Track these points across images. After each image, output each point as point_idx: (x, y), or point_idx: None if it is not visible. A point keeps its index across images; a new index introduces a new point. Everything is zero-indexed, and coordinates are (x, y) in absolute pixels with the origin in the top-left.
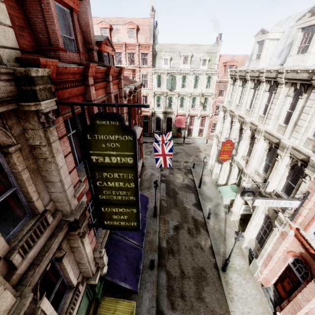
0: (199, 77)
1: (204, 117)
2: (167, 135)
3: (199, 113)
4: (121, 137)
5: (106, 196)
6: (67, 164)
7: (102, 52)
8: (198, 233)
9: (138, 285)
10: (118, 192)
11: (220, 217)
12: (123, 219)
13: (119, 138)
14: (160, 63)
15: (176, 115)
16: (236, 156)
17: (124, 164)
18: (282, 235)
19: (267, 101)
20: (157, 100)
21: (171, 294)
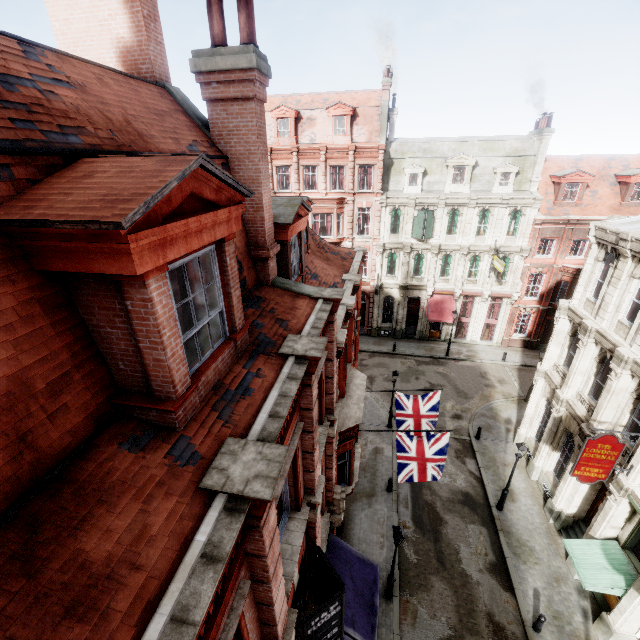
0: (490, 212)
1: (499, 299)
2: (428, 396)
3: (487, 292)
4: None
5: None
6: None
7: (287, 242)
8: None
9: None
10: None
11: (570, 631)
12: None
13: None
14: (398, 182)
15: (432, 292)
16: (624, 474)
17: None
18: None
19: None
20: (388, 259)
21: None
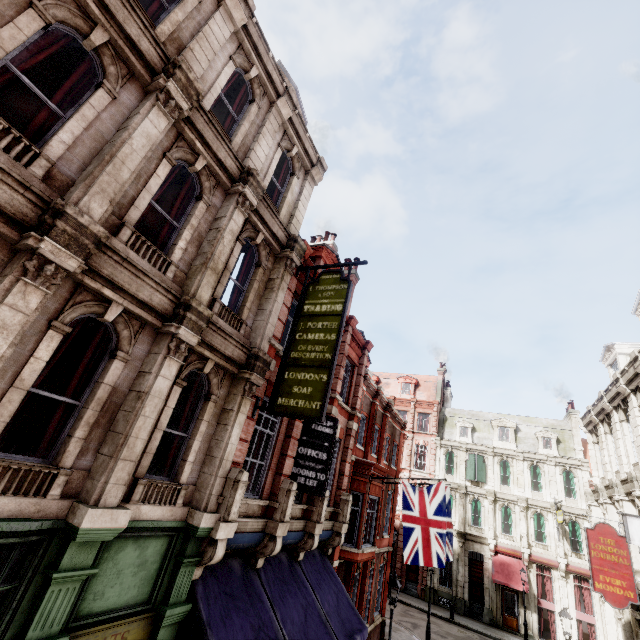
0: (540, 467)
1: (586, 582)
2: None
3: (562, 559)
4: (338, 286)
5: (299, 353)
6: (281, 309)
7: None
8: None
9: None
10: (314, 347)
11: None
12: (304, 395)
13: (336, 287)
14: (452, 433)
15: (495, 550)
16: None
17: (332, 312)
18: None
19: None
20: None
21: None
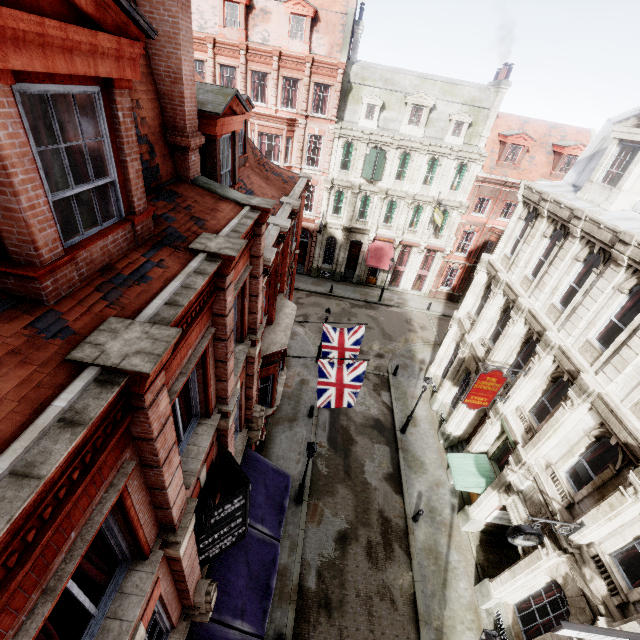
0: (439, 161)
1: (434, 252)
2: (354, 330)
3: (424, 244)
4: None
5: None
6: None
7: (216, 139)
8: (389, 558)
9: None
10: None
11: (439, 520)
12: None
13: None
14: (355, 112)
15: (374, 238)
16: (502, 402)
17: None
18: None
19: (615, 313)
20: (335, 197)
21: None
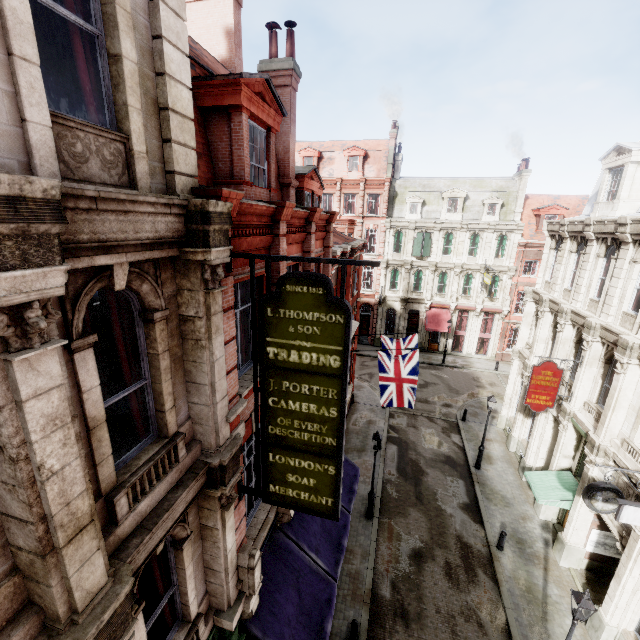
0: (479, 236)
1: (492, 315)
2: (408, 340)
3: (480, 306)
4: (324, 315)
5: (281, 429)
6: (226, 356)
7: (303, 190)
8: (472, 581)
9: None
10: (304, 424)
11: (530, 552)
12: (306, 486)
13: (321, 317)
14: (402, 210)
15: (430, 306)
16: (568, 402)
17: (323, 368)
18: None
19: (639, 283)
20: (391, 275)
21: None
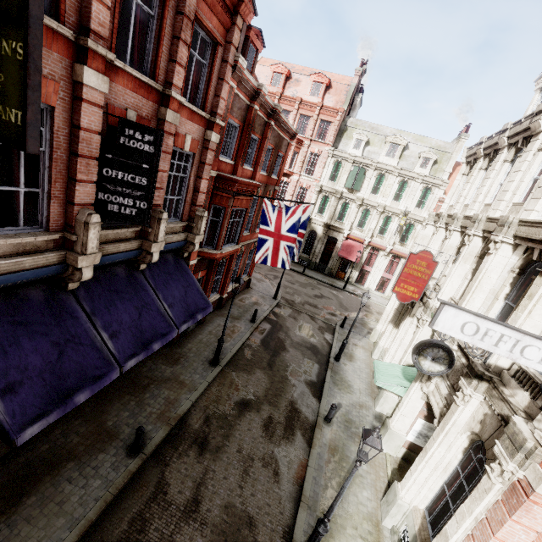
0: (408, 183)
1: (399, 259)
2: (302, 210)
3: (390, 246)
4: None
5: None
6: None
7: None
8: (287, 438)
9: (31, 427)
10: None
11: (355, 431)
12: None
13: None
14: (347, 144)
15: (347, 237)
16: (434, 298)
17: None
18: (513, 495)
19: (538, 175)
20: (322, 201)
21: (130, 539)
